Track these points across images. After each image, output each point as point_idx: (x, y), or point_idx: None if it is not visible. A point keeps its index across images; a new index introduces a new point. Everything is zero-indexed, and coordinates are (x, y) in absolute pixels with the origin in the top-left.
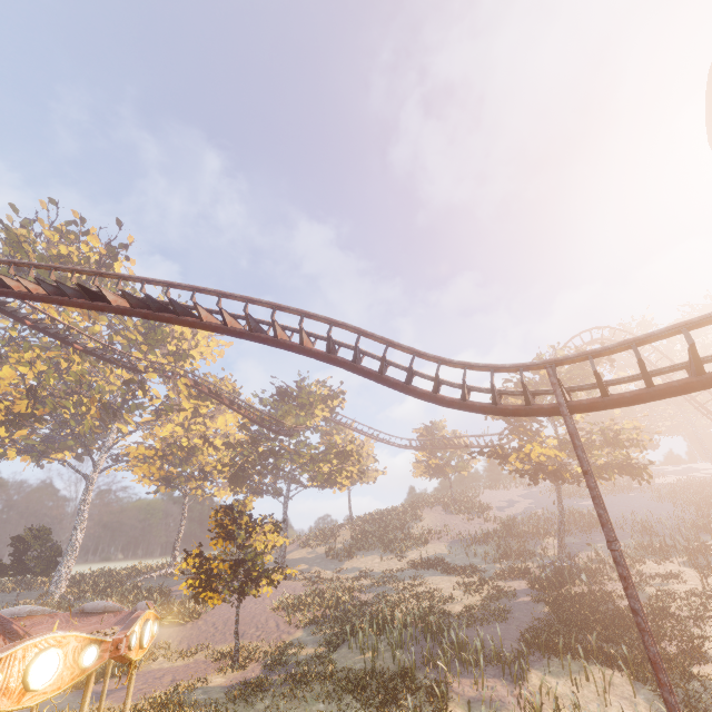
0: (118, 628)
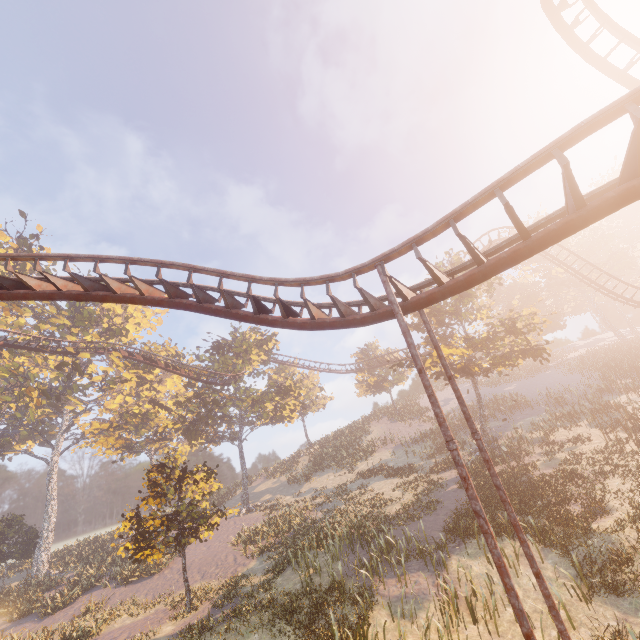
0: None
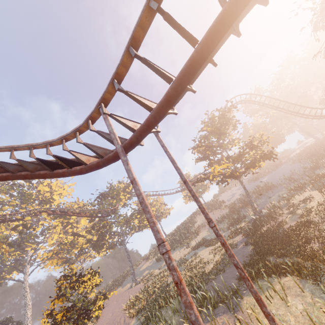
0: None
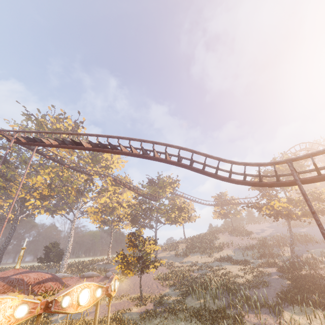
0: (101, 283)
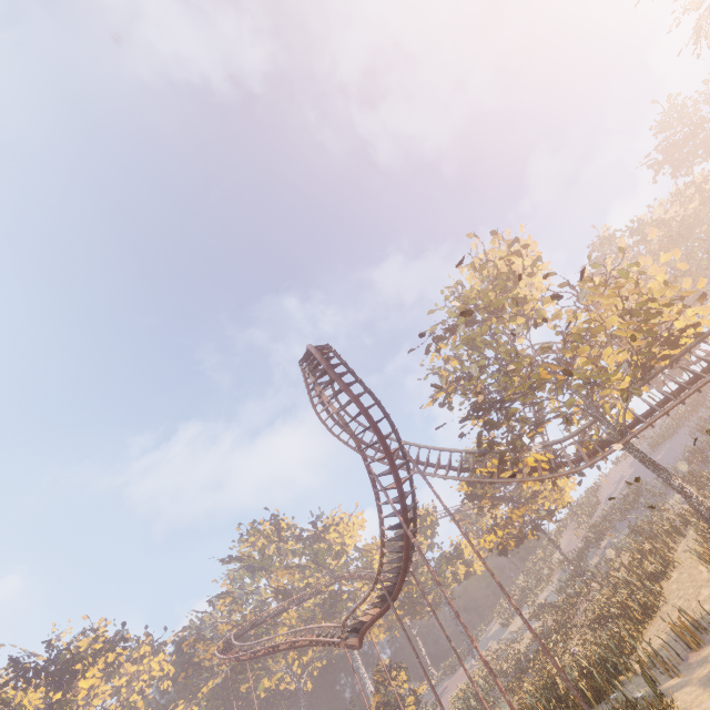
0: None
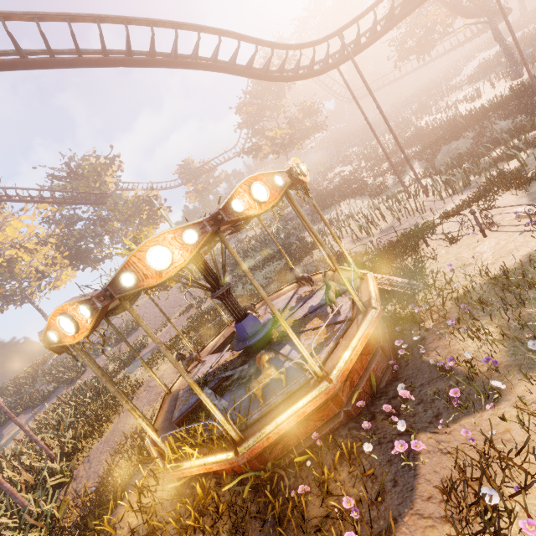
0: None
